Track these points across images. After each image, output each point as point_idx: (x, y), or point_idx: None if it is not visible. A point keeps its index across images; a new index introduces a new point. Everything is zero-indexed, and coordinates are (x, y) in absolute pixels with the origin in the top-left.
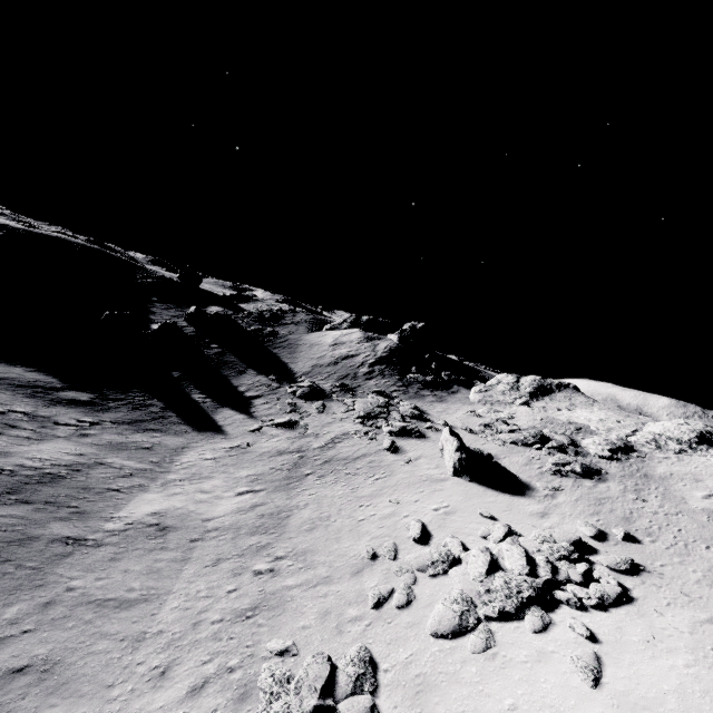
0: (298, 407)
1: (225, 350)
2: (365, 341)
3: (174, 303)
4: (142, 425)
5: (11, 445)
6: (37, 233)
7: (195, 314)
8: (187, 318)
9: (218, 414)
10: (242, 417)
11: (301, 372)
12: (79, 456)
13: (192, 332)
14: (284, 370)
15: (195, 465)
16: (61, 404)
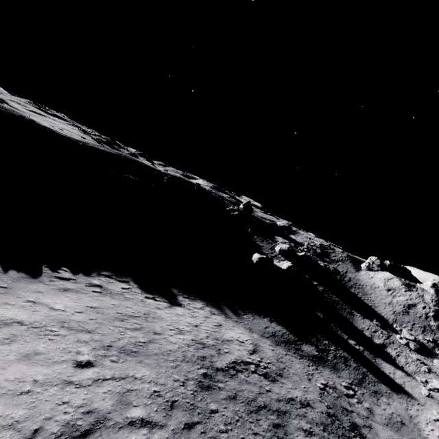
0: (426, 364)
1: (325, 288)
2: (407, 289)
3: (259, 234)
4: (365, 385)
5: None
6: (174, 176)
7: (287, 251)
8: (282, 252)
9: (384, 368)
10: (401, 373)
11: (390, 319)
12: None
13: (292, 267)
14: (376, 314)
15: None
16: (317, 364)
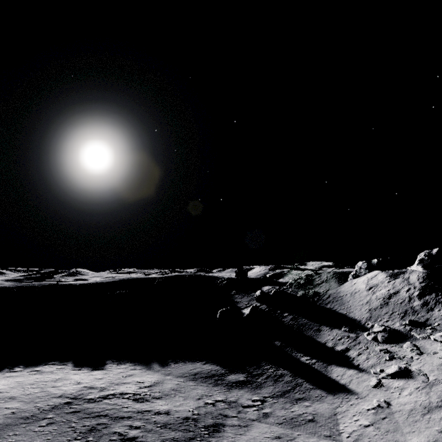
0: (391, 352)
1: (295, 315)
2: (393, 278)
3: (243, 292)
4: (289, 395)
5: (236, 435)
6: (168, 276)
7: (261, 295)
8: (257, 299)
9: (332, 373)
10: (352, 372)
11: (363, 319)
12: (278, 439)
13: (266, 308)
14: (348, 320)
15: (361, 434)
16: (234, 387)
